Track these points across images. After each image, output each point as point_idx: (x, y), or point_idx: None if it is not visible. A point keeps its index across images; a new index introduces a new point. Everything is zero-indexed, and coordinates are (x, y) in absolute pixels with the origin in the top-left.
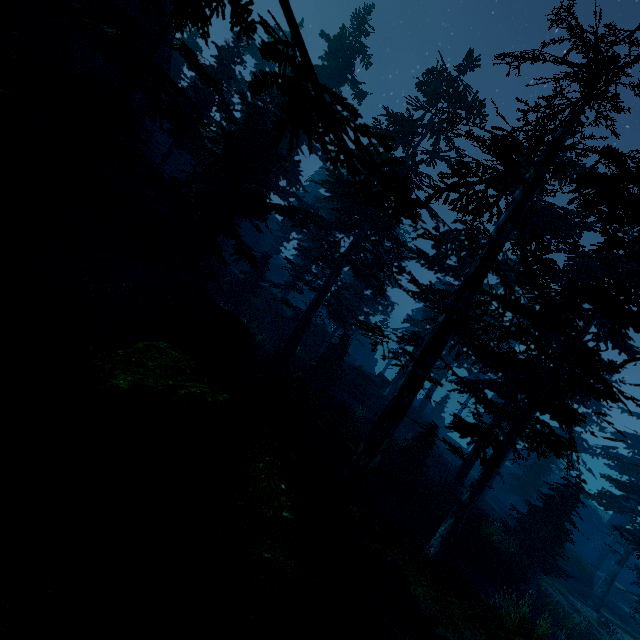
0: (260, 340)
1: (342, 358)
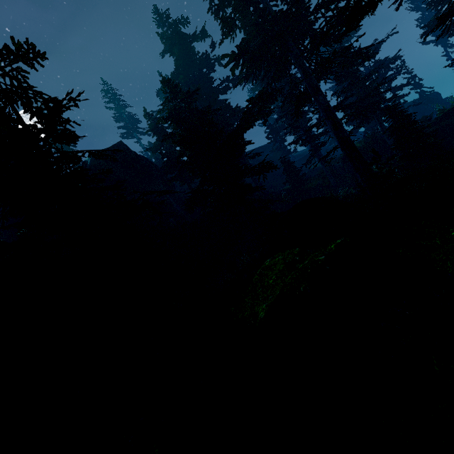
0: (343, 195)
1: (413, 122)
